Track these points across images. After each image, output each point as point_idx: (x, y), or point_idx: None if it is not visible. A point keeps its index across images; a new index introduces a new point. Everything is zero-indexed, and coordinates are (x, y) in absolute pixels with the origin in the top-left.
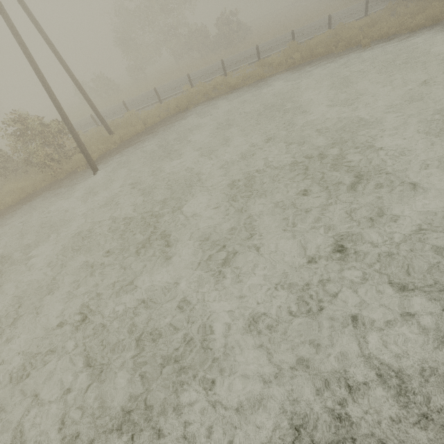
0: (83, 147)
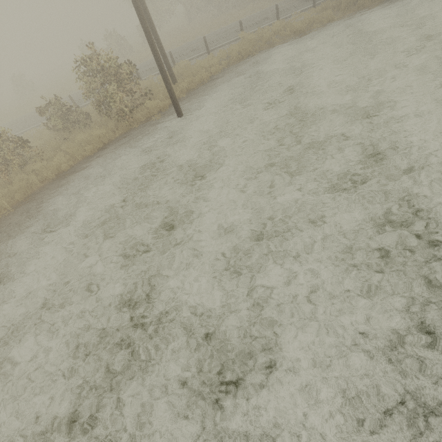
0: (171, 88)
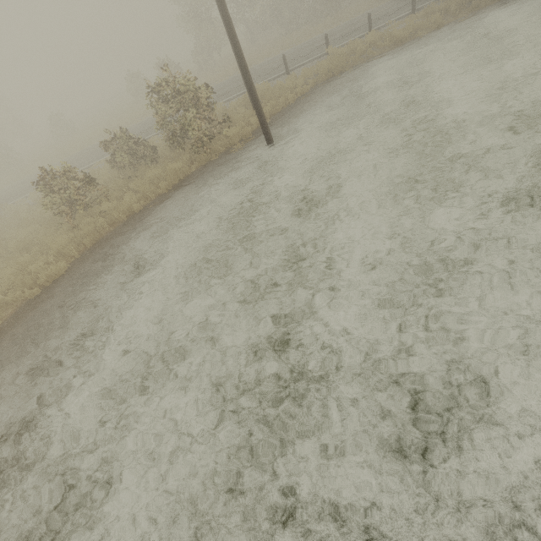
0: (262, 110)
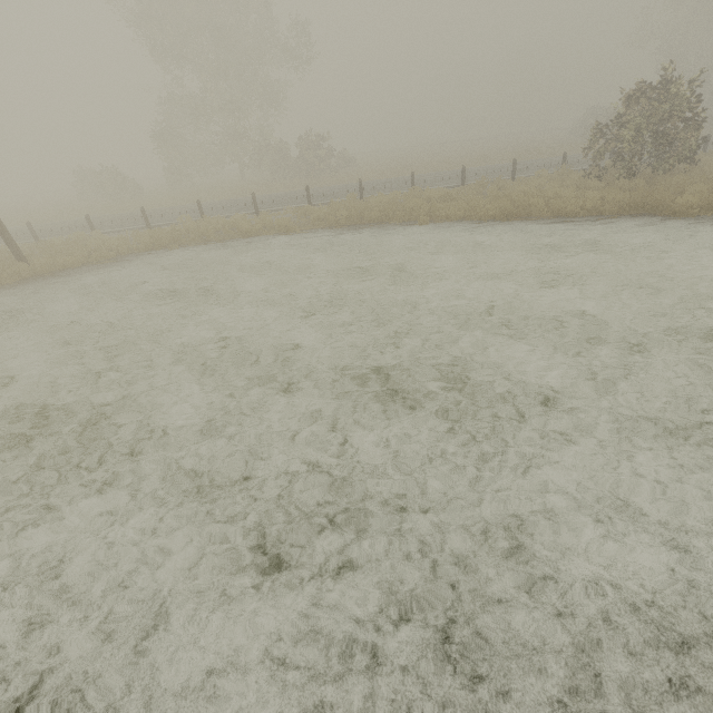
0: None
